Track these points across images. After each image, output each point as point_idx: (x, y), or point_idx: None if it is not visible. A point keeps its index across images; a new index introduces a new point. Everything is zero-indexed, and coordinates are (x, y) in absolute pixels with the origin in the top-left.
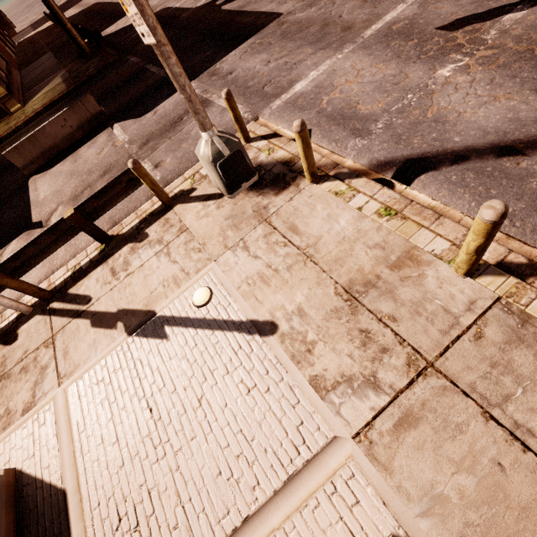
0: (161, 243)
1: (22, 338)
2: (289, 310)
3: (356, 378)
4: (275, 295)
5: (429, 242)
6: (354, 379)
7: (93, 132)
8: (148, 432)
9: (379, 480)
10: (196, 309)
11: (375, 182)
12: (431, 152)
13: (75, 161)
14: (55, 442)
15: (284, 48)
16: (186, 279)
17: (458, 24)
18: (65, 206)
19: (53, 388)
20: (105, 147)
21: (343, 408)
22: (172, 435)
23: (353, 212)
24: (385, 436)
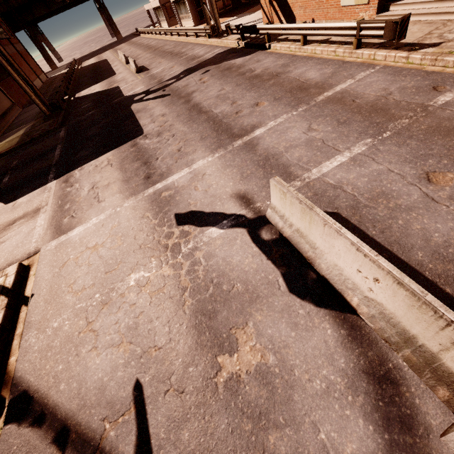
0: None
1: None
2: None
3: None
4: None
5: None
6: None
7: None
8: None
9: None
10: None
11: None
12: (40, 392)
13: None
14: None
15: (111, 176)
16: None
17: (186, 218)
18: None
19: None
20: None
21: None
22: None
23: None
24: None
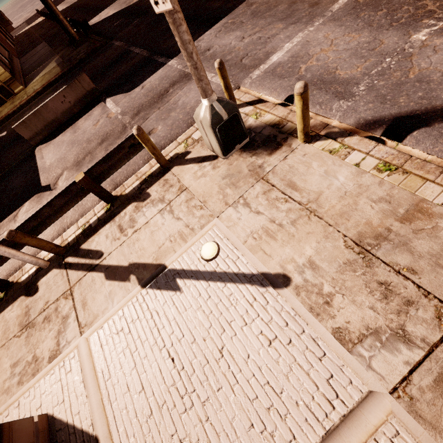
0: (163, 202)
1: (42, 290)
2: (299, 263)
3: (382, 331)
4: (283, 249)
5: (437, 195)
6: (381, 332)
7: (88, 107)
8: (173, 382)
9: (428, 439)
10: (205, 262)
11: (369, 139)
12: (420, 109)
13: (75, 132)
14: (83, 389)
15: (256, 25)
16: (192, 235)
17: None
18: (69, 171)
19: (75, 337)
20: (100, 118)
21: (374, 361)
22: (197, 385)
23: (351, 168)
24: (426, 392)
